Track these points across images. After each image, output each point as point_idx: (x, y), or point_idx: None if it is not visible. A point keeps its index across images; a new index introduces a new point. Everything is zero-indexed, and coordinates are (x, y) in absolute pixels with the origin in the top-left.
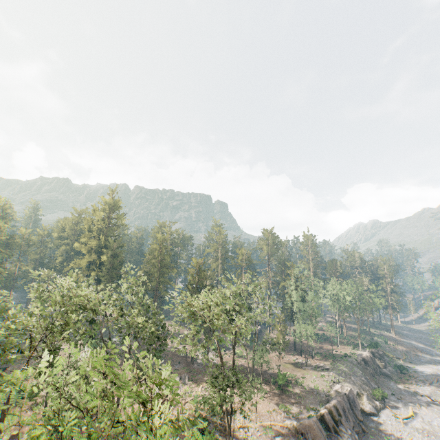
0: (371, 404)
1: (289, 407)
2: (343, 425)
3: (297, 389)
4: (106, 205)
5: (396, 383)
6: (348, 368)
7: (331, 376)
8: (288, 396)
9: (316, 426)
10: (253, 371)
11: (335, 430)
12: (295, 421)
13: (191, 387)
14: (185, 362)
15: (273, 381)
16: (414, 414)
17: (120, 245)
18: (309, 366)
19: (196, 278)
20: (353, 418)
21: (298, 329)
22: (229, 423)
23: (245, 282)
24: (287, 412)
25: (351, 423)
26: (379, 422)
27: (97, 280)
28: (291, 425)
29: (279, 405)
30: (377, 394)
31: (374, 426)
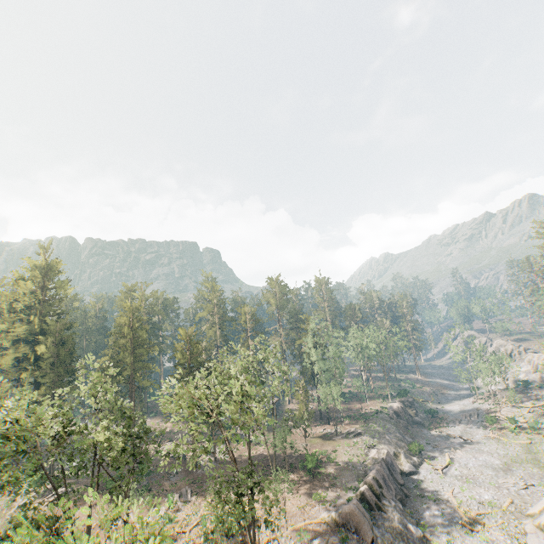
0: (409, 462)
1: (324, 494)
2: (386, 498)
3: (330, 468)
4: (36, 271)
5: (429, 430)
6: (381, 426)
7: (365, 441)
8: (321, 480)
9: (358, 511)
10: (275, 460)
11: (379, 507)
12: (334, 510)
13: (196, 504)
14: (186, 470)
15: (302, 466)
16: (452, 460)
17: (67, 325)
18: (339, 435)
19: (187, 354)
20: (394, 485)
21: (323, 394)
22: (254, 543)
23: (253, 349)
24: (322, 503)
25: (393, 492)
26: (420, 480)
27: (35, 383)
28: (330, 519)
29: (312, 496)
30: (414, 448)
31: (416, 487)
